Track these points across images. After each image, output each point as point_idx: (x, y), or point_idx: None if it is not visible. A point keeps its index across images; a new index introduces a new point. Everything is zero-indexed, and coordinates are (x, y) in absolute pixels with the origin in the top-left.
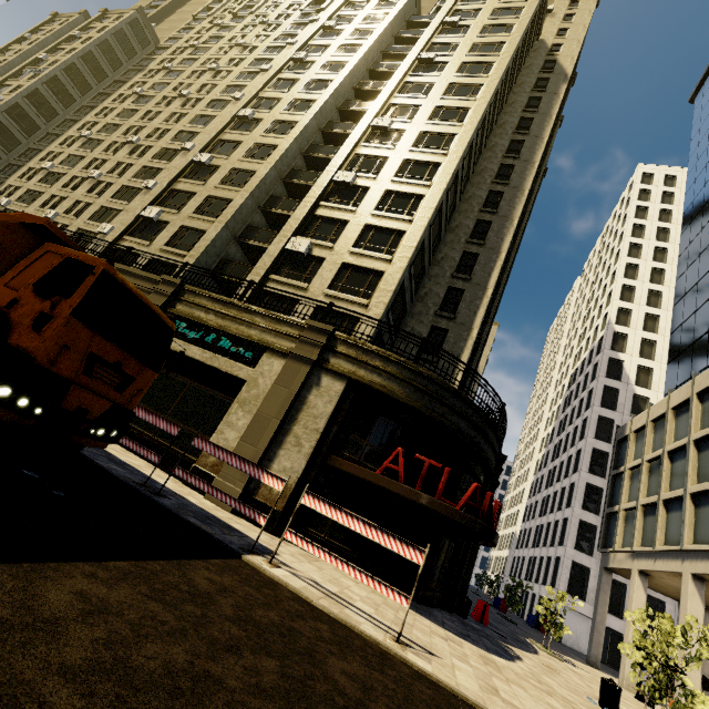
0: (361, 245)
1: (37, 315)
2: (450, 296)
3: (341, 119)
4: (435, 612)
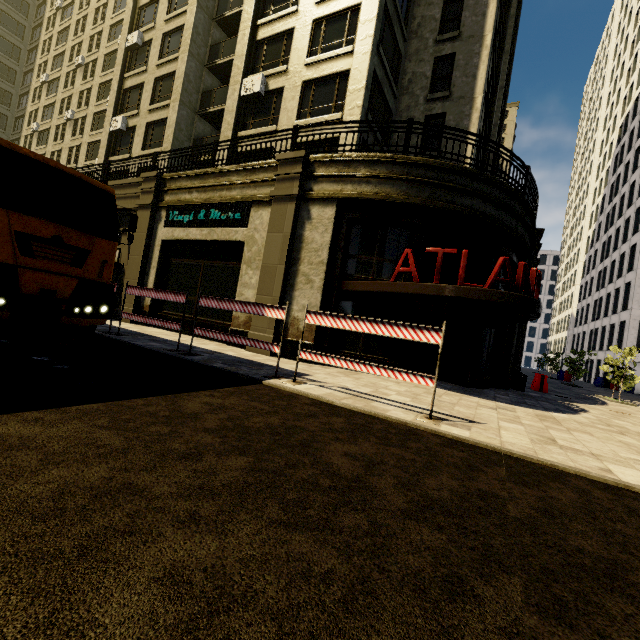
0: (316, 51)
1: None
2: (439, 70)
3: None
4: (488, 391)
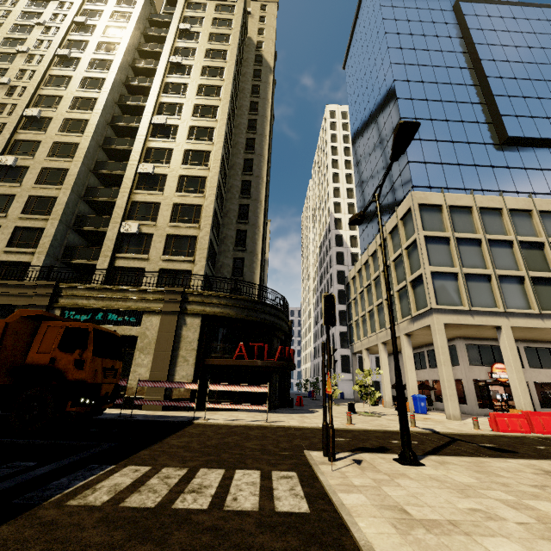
0: (175, 219)
1: (74, 362)
2: (239, 235)
3: (122, 110)
4: (278, 410)
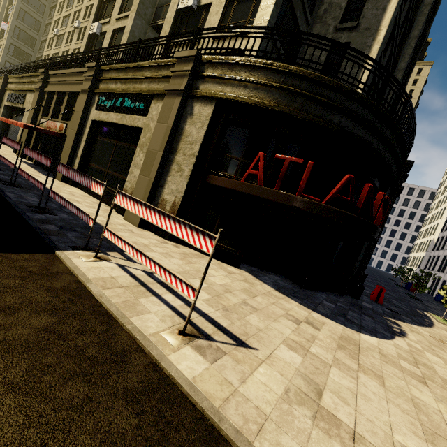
0: None
1: None
2: (353, 2)
3: None
4: (320, 295)
